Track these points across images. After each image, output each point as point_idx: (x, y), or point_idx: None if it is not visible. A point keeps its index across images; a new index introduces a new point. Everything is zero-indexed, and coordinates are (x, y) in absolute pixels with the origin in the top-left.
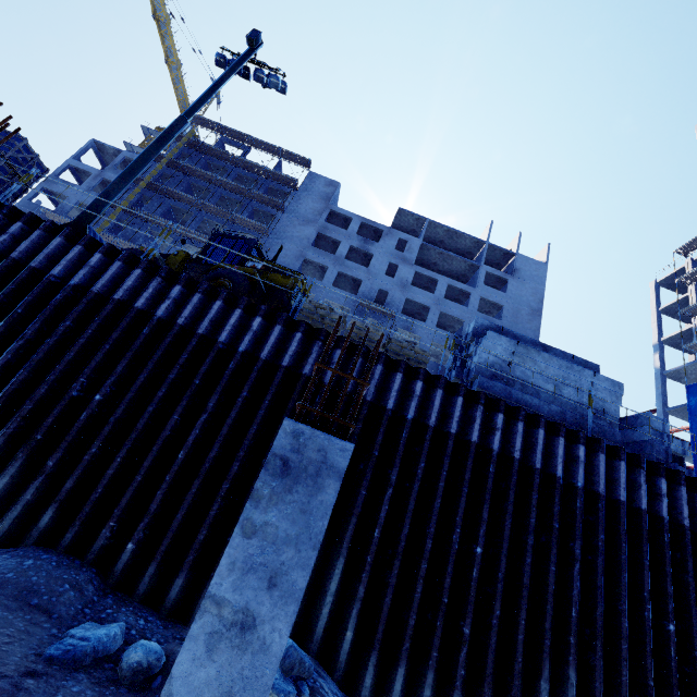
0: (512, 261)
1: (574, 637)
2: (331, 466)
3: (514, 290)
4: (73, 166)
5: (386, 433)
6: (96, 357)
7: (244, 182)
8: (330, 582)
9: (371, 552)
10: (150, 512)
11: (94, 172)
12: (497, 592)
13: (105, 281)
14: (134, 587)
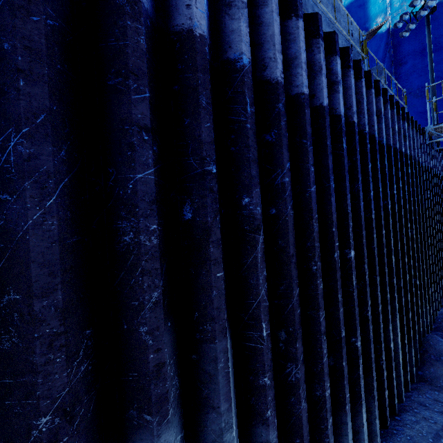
0: None
1: (395, 278)
2: None
3: None
4: None
5: (212, 112)
6: None
7: None
8: None
9: (268, 367)
10: None
11: None
12: (367, 285)
13: None
14: None
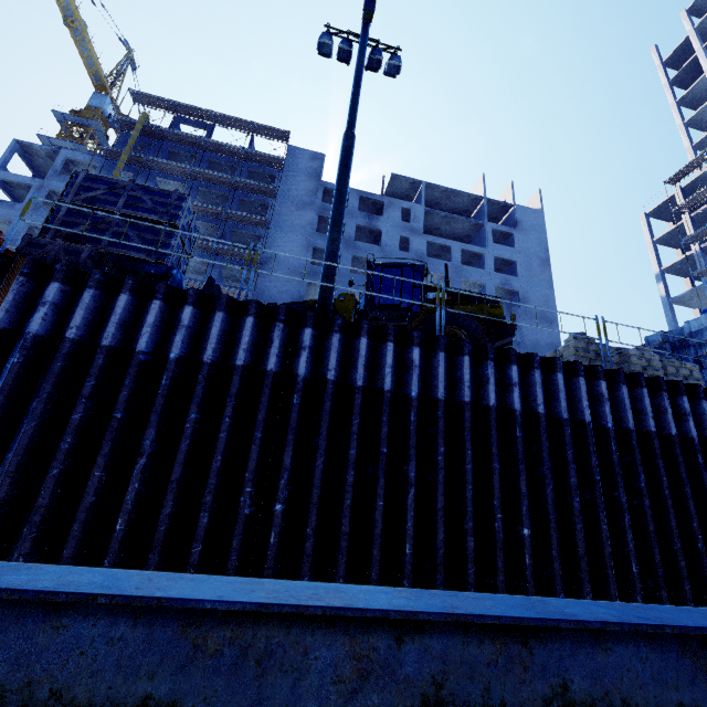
0: (511, 214)
1: None
2: None
3: (521, 243)
4: (2, 178)
5: None
6: (494, 483)
7: (216, 168)
8: None
9: None
10: None
11: (33, 183)
12: None
13: (443, 382)
14: None
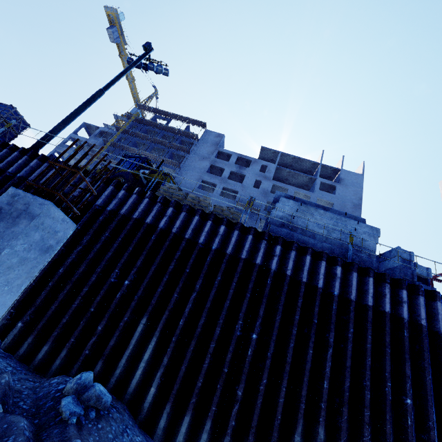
0: (338, 174)
1: (325, 403)
2: (29, 213)
3: (341, 192)
4: (73, 137)
5: (196, 258)
6: None
7: (167, 139)
8: (145, 353)
9: (176, 334)
10: (36, 304)
11: (83, 140)
12: (265, 367)
13: (36, 174)
14: (18, 351)
